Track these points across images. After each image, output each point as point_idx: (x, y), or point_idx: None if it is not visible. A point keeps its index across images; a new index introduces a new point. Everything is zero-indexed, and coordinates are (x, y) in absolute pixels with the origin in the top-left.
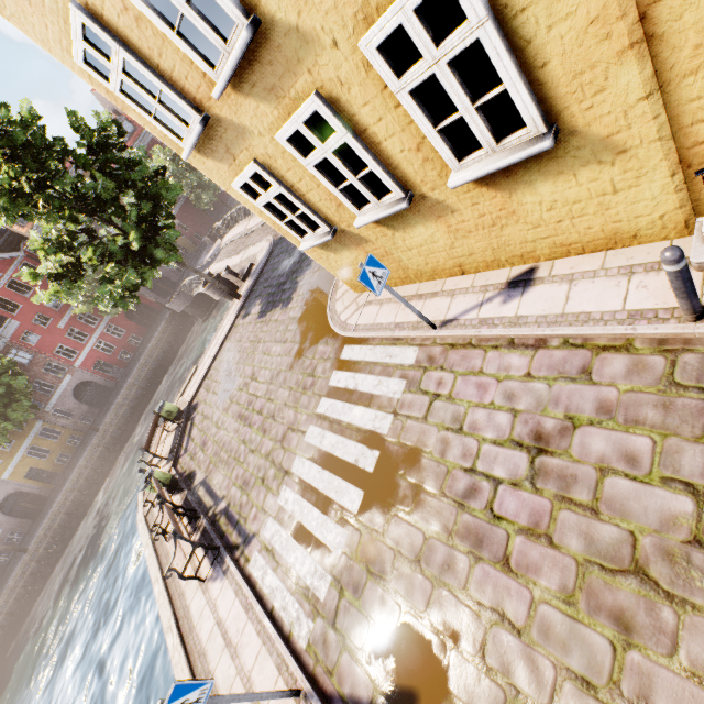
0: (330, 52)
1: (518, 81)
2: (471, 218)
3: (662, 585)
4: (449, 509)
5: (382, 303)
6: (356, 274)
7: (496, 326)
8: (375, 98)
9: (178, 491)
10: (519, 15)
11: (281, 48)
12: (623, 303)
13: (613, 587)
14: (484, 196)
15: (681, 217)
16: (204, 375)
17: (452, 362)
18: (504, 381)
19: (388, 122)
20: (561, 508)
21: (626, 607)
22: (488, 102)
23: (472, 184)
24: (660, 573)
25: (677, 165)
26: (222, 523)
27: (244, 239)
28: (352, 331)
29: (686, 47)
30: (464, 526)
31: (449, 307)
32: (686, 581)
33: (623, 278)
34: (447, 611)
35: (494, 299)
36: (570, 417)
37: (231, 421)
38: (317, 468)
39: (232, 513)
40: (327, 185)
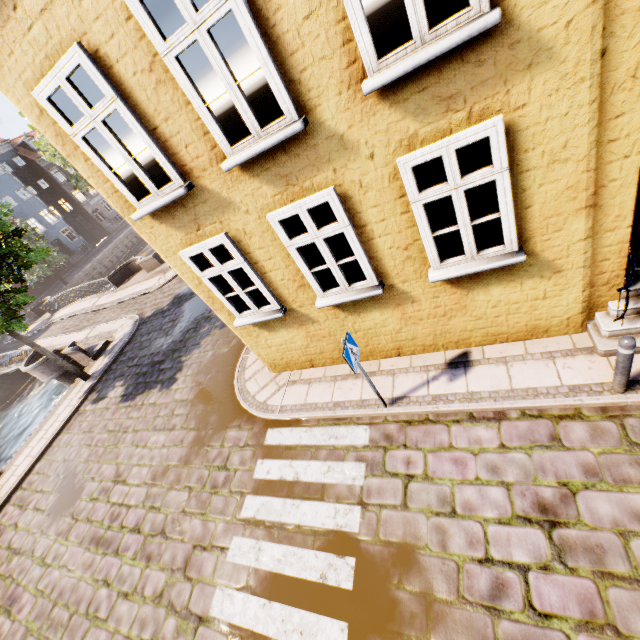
0: (363, 161)
1: (511, 213)
2: (427, 308)
3: None
4: (480, 620)
5: (310, 382)
6: (284, 353)
7: (452, 401)
8: (387, 203)
9: None
10: (524, 173)
11: (315, 147)
12: (559, 379)
13: None
14: (446, 291)
15: (580, 319)
16: (15, 484)
17: (415, 439)
18: (480, 453)
19: (389, 223)
20: (607, 586)
21: None
22: (479, 224)
23: (440, 281)
24: None
25: (587, 285)
26: None
27: (91, 315)
28: (278, 412)
29: (612, 215)
30: (510, 639)
31: (394, 385)
32: None
33: (548, 361)
34: None
35: (439, 378)
36: (564, 483)
37: (76, 551)
38: (258, 600)
39: None
40: (301, 266)
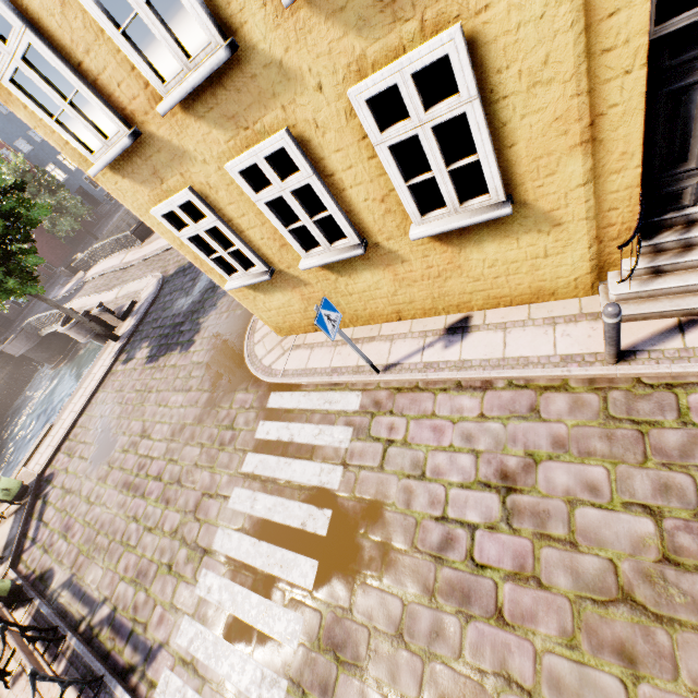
0: (312, 94)
1: (491, 155)
2: (419, 268)
3: (650, 608)
4: (426, 566)
5: (313, 346)
6: (285, 317)
7: (443, 369)
8: (350, 146)
9: (22, 603)
10: (501, 101)
11: (255, 79)
12: (554, 348)
13: (608, 620)
14: (436, 250)
15: (589, 280)
16: (63, 436)
17: (402, 406)
18: (459, 422)
19: (358, 171)
20: (542, 546)
21: (625, 638)
22: (459, 168)
23: (427, 238)
24: (645, 596)
25: (594, 240)
26: (105, 637)
27: (120, 273)
28: (280, 377)
29: (616, 153)
30: (447, 582)
31: (390, 351)
32: (668, 599)
33: (549, 328)
34: (445, 689)
35: (435, 344)
36: (530, 453)
37: (112, 493)
38: (250, 539)
39: (121, 620)
40: (275, 223)
